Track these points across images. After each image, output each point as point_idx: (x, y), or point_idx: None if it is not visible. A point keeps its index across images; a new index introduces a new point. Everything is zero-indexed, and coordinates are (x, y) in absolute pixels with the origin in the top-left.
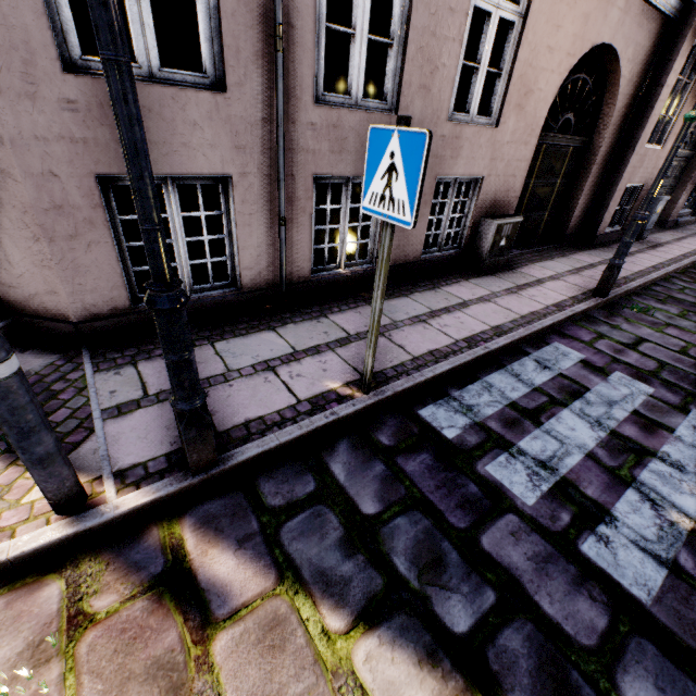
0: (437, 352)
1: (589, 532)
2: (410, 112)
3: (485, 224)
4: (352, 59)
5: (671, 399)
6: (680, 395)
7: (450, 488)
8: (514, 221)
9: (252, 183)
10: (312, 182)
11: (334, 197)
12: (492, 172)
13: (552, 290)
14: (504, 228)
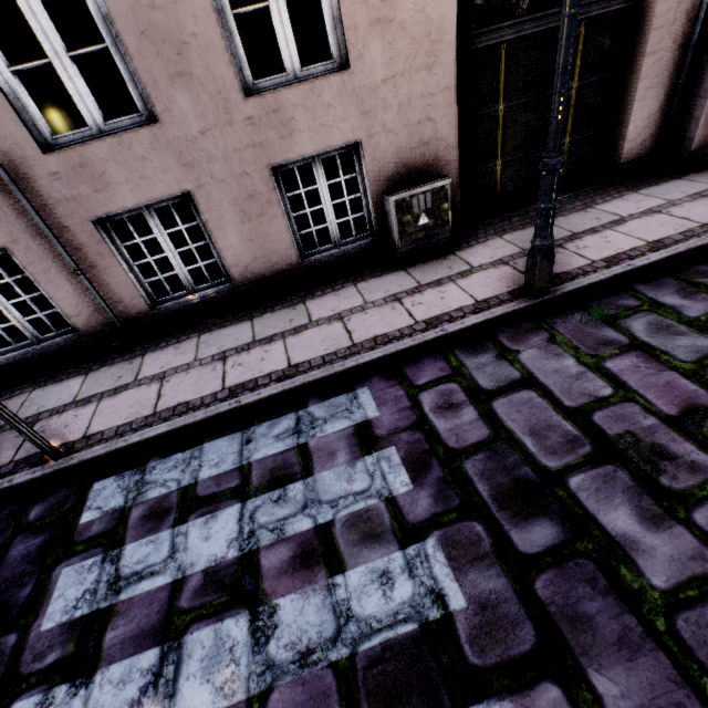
0: (182, 407)
1: (45, 688)
2: (177, 112)
3: (386, 202)
4: (68, 87)
5: (416, 512)
6: (444, 505)
7: (11, 585)
8: (433, 187)
9: (29, 246)
10: (93, 226)
11: (355, 166)
12: (374, 130)
13: (464, 290)
14: (414, 203)
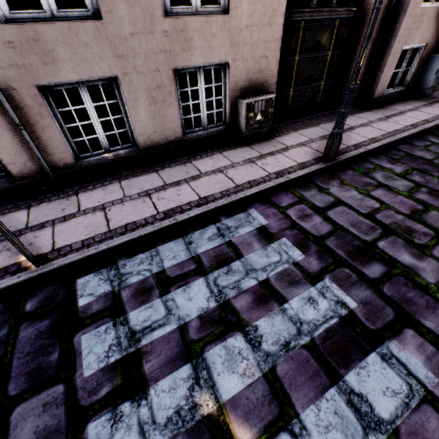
0: (131, 225)
1: (111, 409)
2: (116, 15)
3: (239, 103)
4: None
5: (312, 267)
6: (325, 262)
7: (37, 355)
8: (266, 98)
9: None
10: (37, 91)
11: (183, 85)
12: (237, 56)
13: (289, 157)
14: (256, 106)
